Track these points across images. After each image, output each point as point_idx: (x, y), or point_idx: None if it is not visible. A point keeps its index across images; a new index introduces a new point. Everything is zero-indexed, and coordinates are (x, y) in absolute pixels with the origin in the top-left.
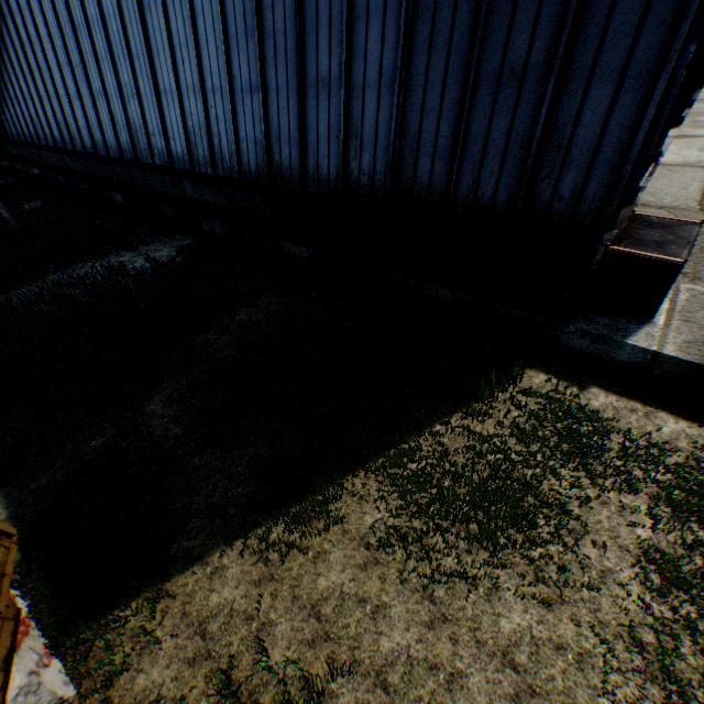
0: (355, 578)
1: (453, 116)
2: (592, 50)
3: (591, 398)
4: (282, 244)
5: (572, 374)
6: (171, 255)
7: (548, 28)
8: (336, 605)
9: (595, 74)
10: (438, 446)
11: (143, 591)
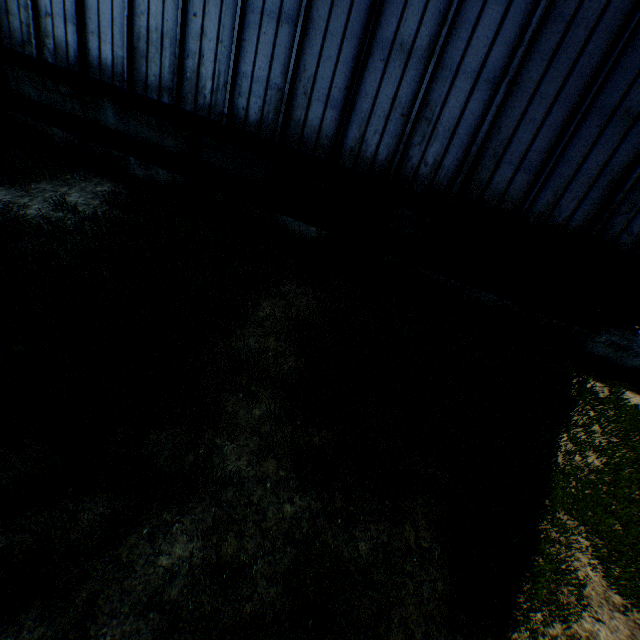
0: None
1: (554, 134)
2: None
3: (628, 399)
4: (277, 217)
5: (602, 377)
6: (92, 204)
7: None
8: None
9: None
10: (584, 466)
11: None
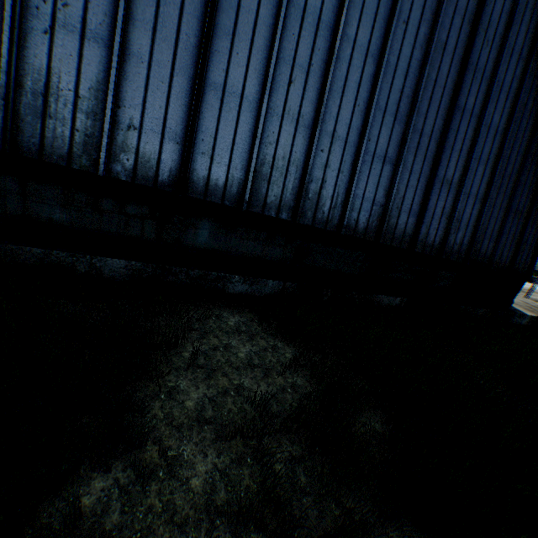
0: None
1: (499, 222)
2: (534, 212)
3: None
4: (374, 297)
5: None
6: (266, 347)
7: (528, 201)
8: None
9: (534, 220)
10: None
11: None
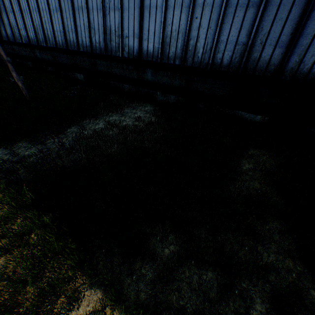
0: None
1: None
2: None
3: None
4: (235, 112)
5: None
6: (146, 116)
7: None
8: None
9: None
10: None
11: None
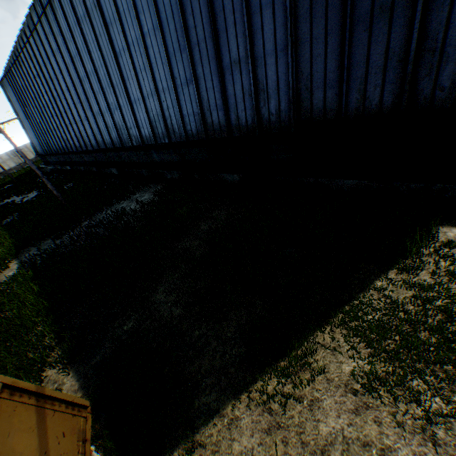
0: (352, 422)
1: (336, 54)
2: None
3: None
4: (219, 176)
5: None
6: (150, 197)
7: None
8: (342, 450)
9: None
10: (385, 298)
11: (180, 442)
